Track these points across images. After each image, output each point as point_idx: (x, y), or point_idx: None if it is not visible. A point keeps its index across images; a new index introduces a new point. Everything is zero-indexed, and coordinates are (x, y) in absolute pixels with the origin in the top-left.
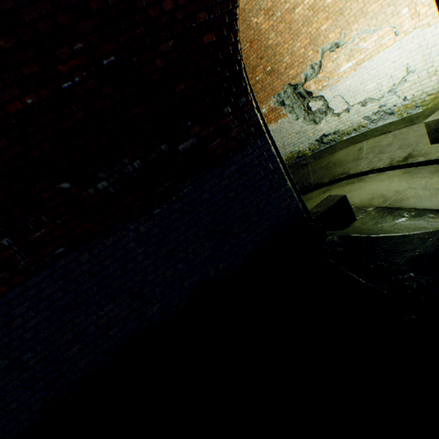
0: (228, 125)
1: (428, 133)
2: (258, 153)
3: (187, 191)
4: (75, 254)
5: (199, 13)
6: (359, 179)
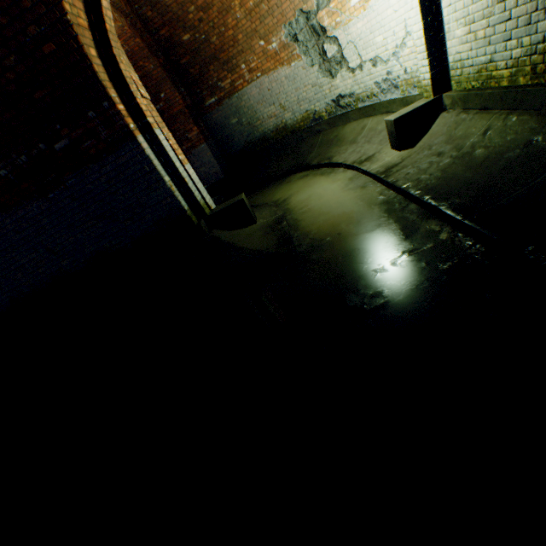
0: (96, 128)
1: (388, 134)
2: (132, 155)
3: (72, 183)
4: (1, 218)
5: (28, 28)
6: (331, 171)
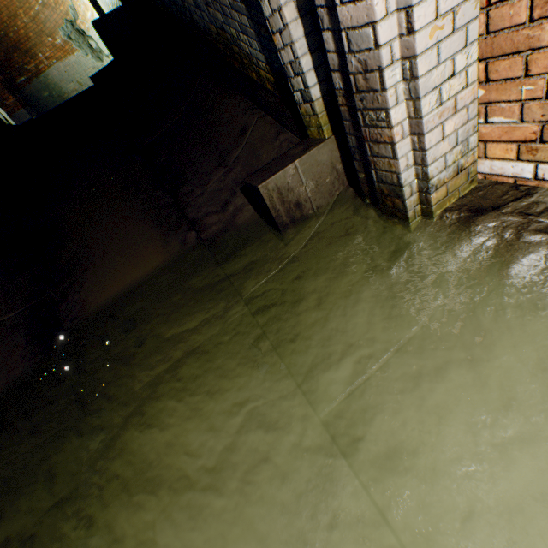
0: None
1: None
2: None
3: None
4: None
5: None
6: None
